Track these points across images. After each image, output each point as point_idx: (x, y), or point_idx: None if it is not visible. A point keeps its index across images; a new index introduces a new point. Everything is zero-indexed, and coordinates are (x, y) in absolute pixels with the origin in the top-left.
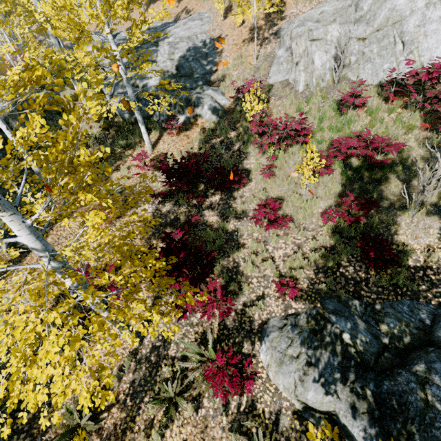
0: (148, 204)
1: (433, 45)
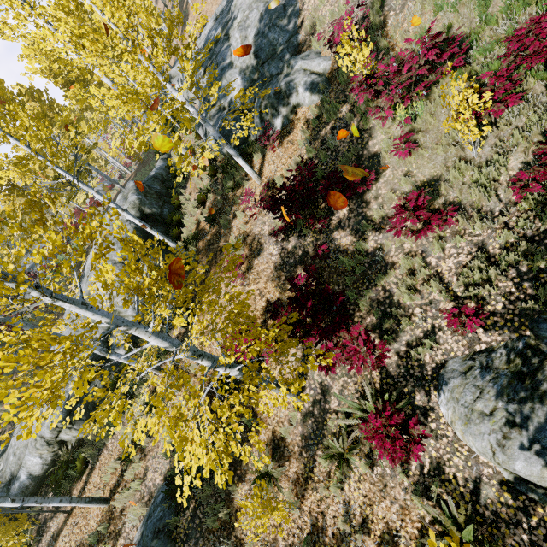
0: (272, 246)
1: None
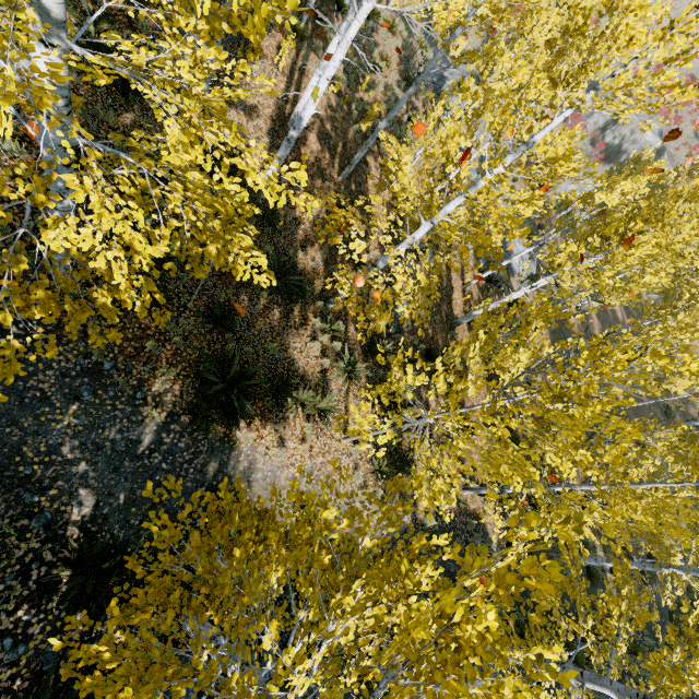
0: None
1: None
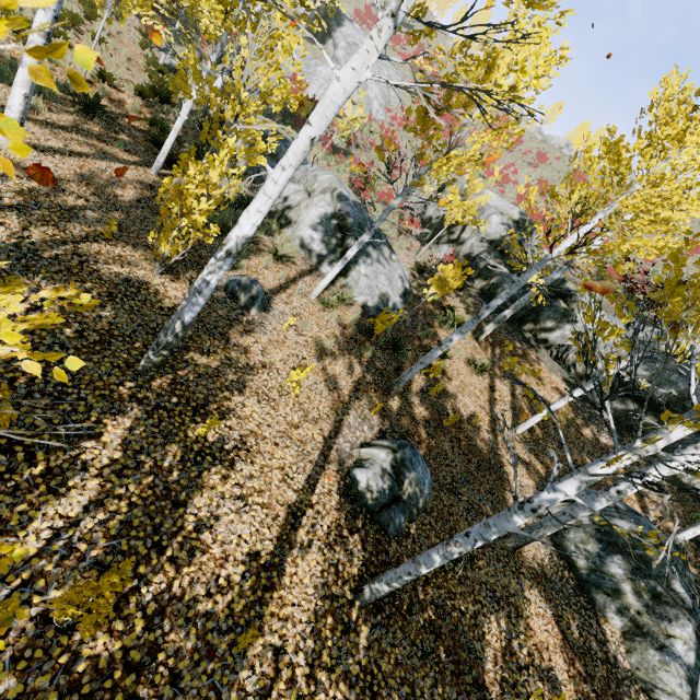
0: None
1: (313, 88)
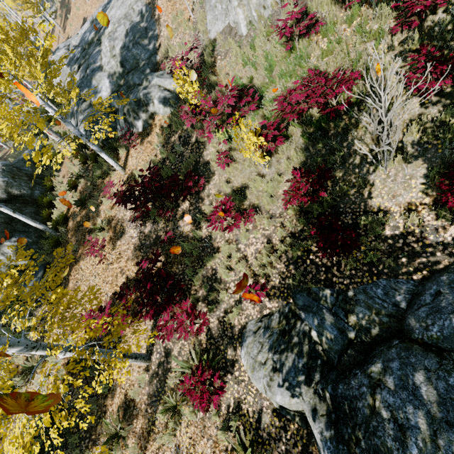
0: (133, 230)
1: None
